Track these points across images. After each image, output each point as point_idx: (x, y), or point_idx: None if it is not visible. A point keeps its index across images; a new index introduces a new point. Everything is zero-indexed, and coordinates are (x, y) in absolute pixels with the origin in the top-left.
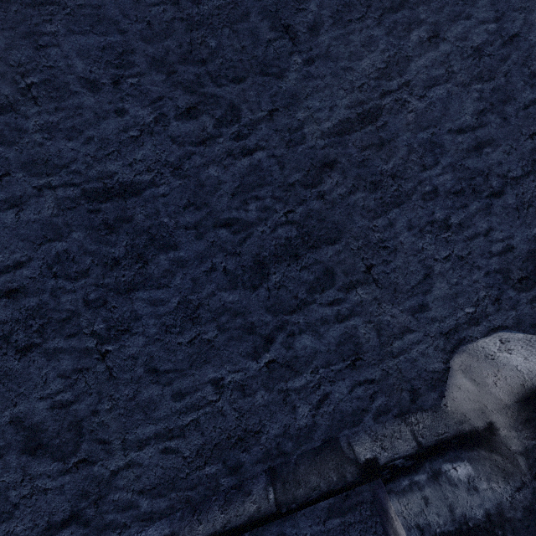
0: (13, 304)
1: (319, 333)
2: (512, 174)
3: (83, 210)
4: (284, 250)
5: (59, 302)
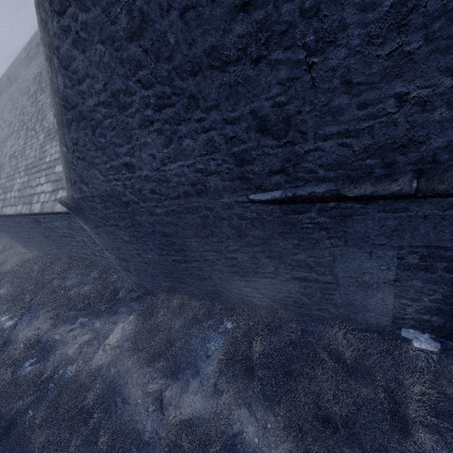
0: (247, 18)
1: None
2: None
3: None
4: None
5: (280, 14)
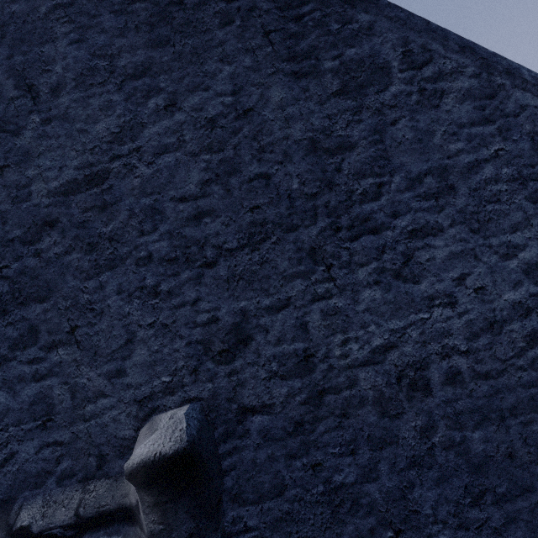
0: None
1: (15, 391)
2: (227, 246)
3: None
4: None
5: None
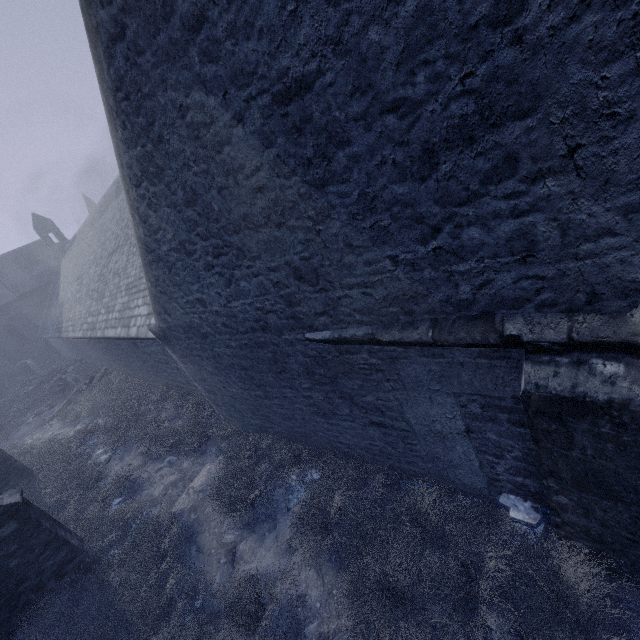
0: (264, 197)
1: (489, 227)
2: None
3: (277, 116)
4: (457, 134)
5: (286, 196)
